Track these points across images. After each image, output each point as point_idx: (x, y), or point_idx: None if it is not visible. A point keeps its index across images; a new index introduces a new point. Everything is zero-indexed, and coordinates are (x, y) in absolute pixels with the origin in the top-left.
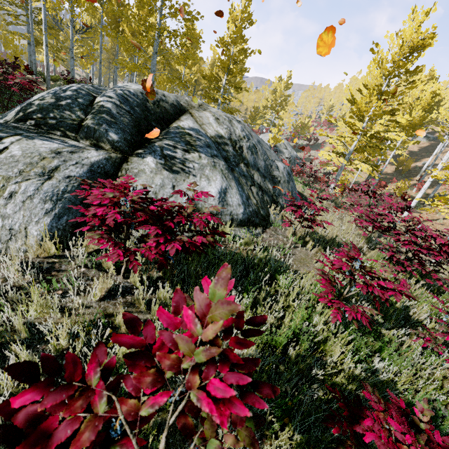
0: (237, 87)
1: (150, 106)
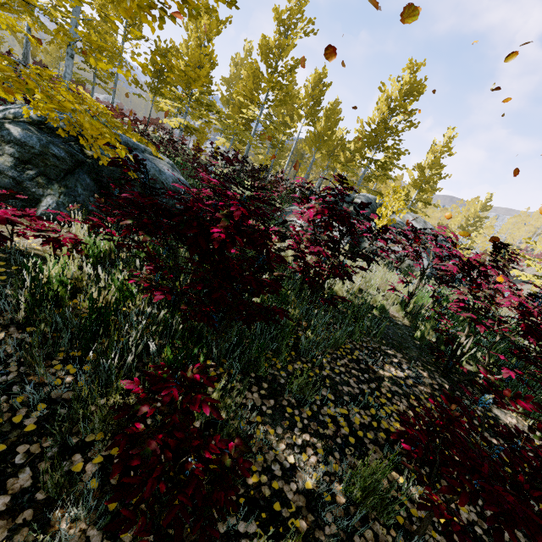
0: (426, 202)
1: (377, 206)
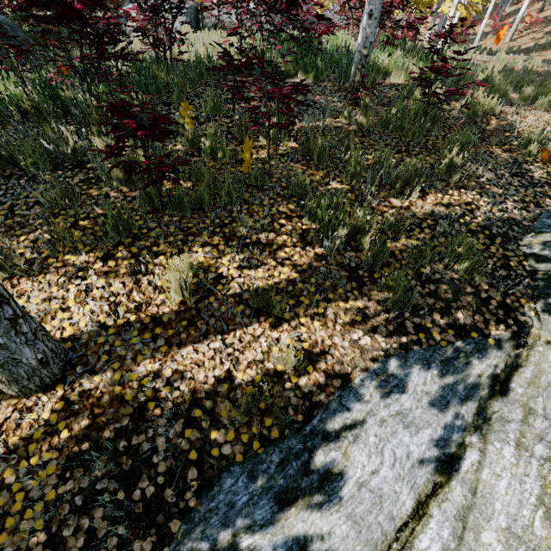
0: None
1: None
